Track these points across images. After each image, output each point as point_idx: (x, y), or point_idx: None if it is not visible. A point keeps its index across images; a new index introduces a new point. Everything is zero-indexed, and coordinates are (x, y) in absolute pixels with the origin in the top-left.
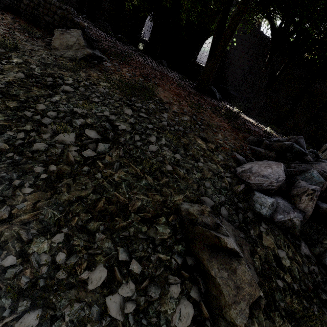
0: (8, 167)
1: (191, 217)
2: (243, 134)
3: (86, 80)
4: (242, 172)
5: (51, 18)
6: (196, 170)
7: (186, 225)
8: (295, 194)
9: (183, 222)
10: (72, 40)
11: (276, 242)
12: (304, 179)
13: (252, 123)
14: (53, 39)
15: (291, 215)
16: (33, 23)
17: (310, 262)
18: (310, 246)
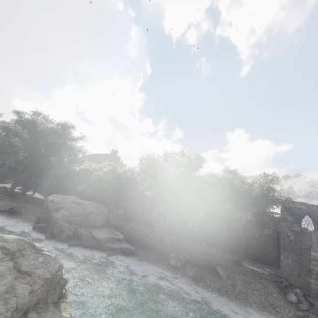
0: (278, 317)
1: (298, 314)
2: (272, 283)
3: (241, 286)
4: (289, 299)
5: (204, 263)
6: (285, 304)
7: (300, 316)
8: (301, 301)
9: (298, 316)
10: (221, 271)
11: (309, 314)
12: (298, 295)
13: (264, 275)
14: (219, 274)
15: (305, 306)
16: (196, 265)
17: (315, 316)
18: (312, 312)
